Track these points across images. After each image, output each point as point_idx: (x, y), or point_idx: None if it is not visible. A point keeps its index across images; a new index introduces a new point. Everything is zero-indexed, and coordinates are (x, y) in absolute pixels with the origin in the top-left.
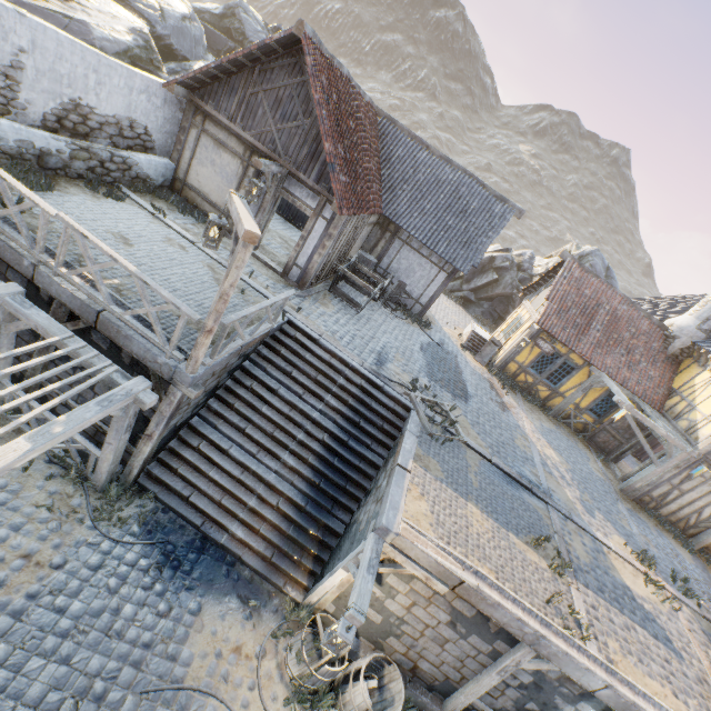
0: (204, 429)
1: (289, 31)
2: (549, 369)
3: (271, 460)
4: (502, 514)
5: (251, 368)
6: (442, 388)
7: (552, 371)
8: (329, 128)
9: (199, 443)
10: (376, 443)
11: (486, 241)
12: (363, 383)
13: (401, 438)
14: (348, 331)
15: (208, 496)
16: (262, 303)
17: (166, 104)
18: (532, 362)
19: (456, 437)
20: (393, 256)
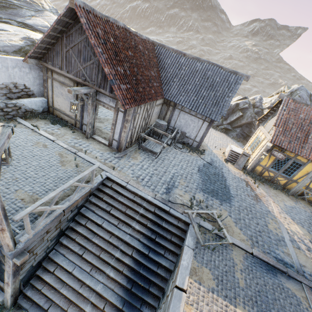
0: (58, 258)
1: (67, 6)
2: (283, 167)
3: (99, 274)
4: (267, 311)
5: (85, 212)
6: (213, 197)
7: (286, 168)
8: (107, 58)
9: (54, 269)
10: (167, 252)
11: (228, 99)
12: (156, 210)
13: (182, 252)
14: (148, 173)
15: (60, 306)
16: (64, 185)
17: (31, 70)
18: (271, 164)
19: (223, 240)
20: (176, 118)
